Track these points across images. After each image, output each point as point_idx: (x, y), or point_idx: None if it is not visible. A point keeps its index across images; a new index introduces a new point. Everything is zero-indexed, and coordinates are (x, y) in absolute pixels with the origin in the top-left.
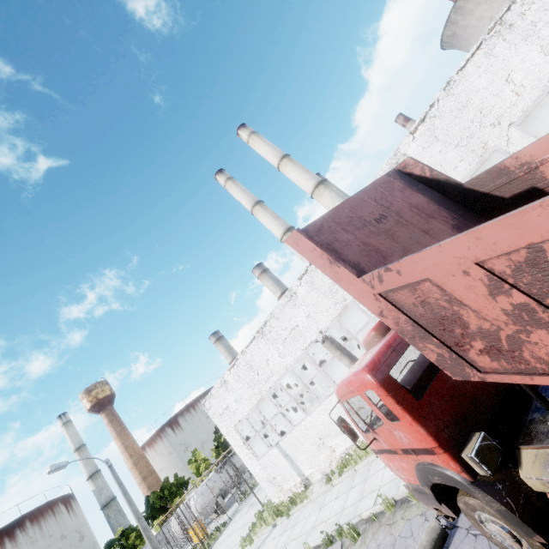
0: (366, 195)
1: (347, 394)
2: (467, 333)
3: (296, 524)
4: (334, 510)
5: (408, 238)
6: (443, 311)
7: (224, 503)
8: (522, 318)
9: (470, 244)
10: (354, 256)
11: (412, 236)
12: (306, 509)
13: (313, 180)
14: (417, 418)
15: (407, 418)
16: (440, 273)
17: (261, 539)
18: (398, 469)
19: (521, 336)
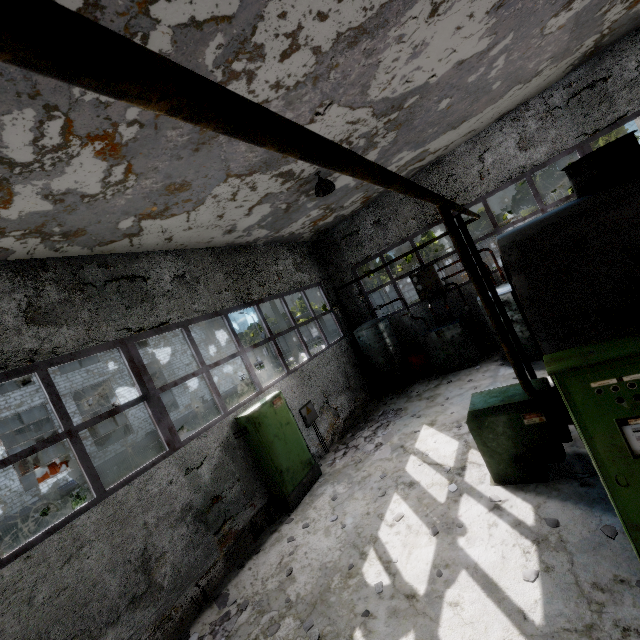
0: None
1: None
2: None
3: None
4: None
5: None
6: None
7: None
8: None
9: None
10: None
11: None
12: None
13: None
14: None
15: None
16: None
17: None
18: None
19: None
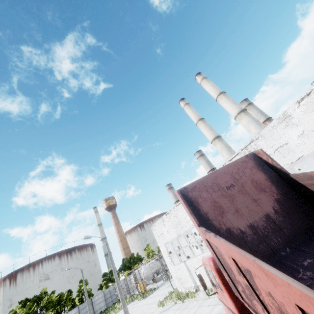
0: (227, 169)
1: (205, 264)
2: (236, 279)
3: (185, 308)
4: (205, 312)
5: (242, 203)
6: (227, 264)
7: (157, 277)
8: (249, 291)
9: (228, 248)
10: (206, 208)
11: (245, 201)
12: (192, 303)
13: (237, 109)
14: (232, 296)
15: (227, 294)
16: (222, 250)
17: (167, 307)
18: (227, 313)
19: (251, 297)
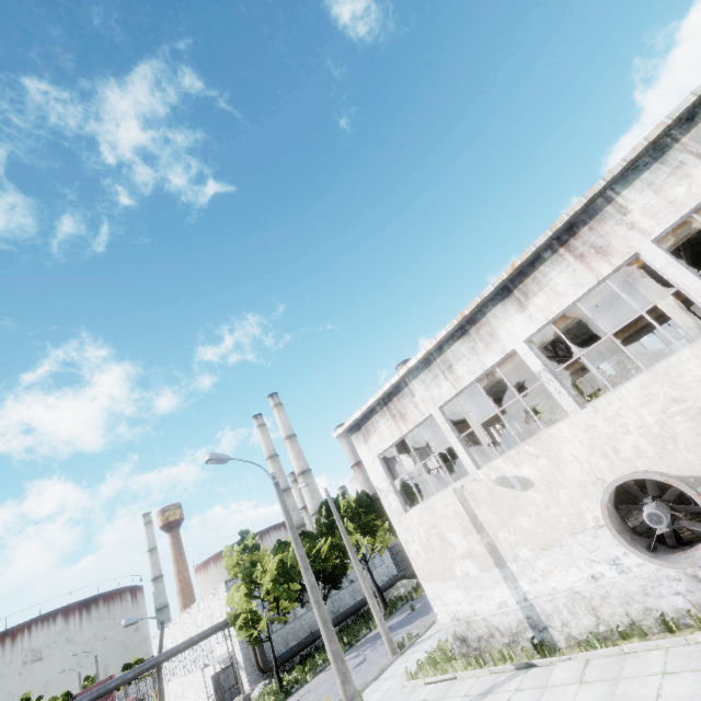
0: (99, 684)
1: None
2: None
3: None
4: None
5: None
6: None
7: None
8: None
9: None
10: None
11: None
12: None
13: (298, 468)
14: None
15: None
16: None
17: None
18: None
19: None
